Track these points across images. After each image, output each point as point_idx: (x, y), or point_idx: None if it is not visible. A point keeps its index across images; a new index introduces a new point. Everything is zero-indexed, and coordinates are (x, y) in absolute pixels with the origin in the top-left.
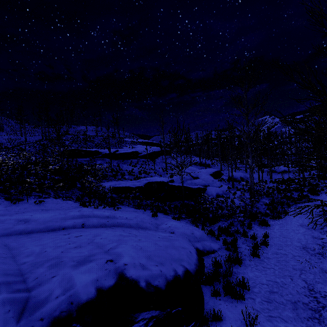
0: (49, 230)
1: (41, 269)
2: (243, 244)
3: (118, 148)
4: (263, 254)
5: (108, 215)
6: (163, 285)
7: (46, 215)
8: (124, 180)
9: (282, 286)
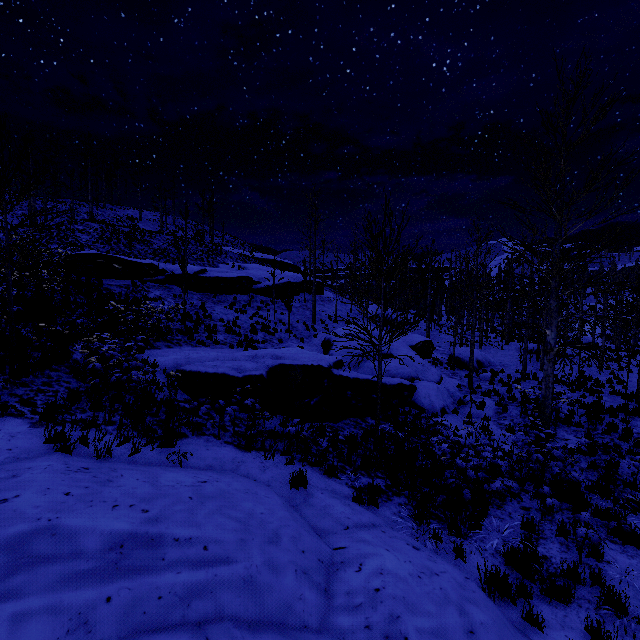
0: None
1: None
2: None
3: (206, 265)
4: None
5: (122, 539)
6: None
7: None
8: (213, 345)
9: None
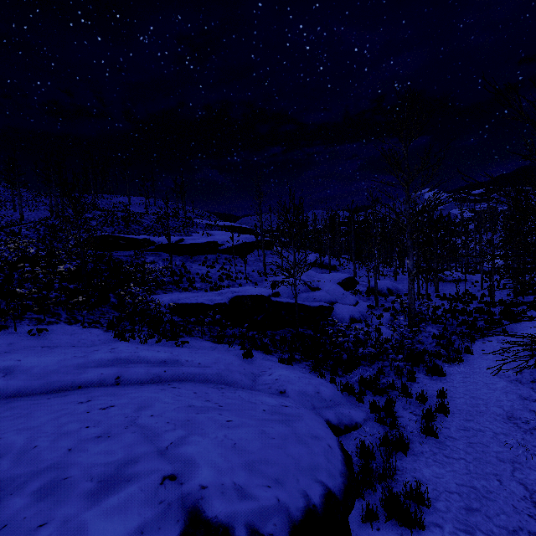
0: (51, 390)
1: (18, 500)
2: (405, 410)
3: (183, 235)
4: (443, 431)
5: (165, 359)
6: (283, 534)
7: (48, 359)
8: (193, 290)
9: (487, 497)
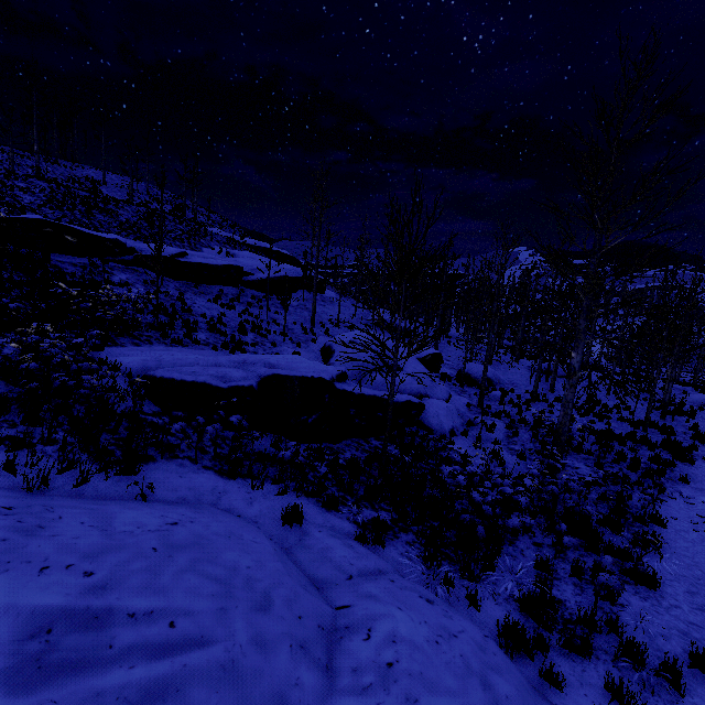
0: None
1: None
2: None
3: (187, 248)
4: None
5: (50, 621)
6: None
7: None
8: (193, 345)
9: None
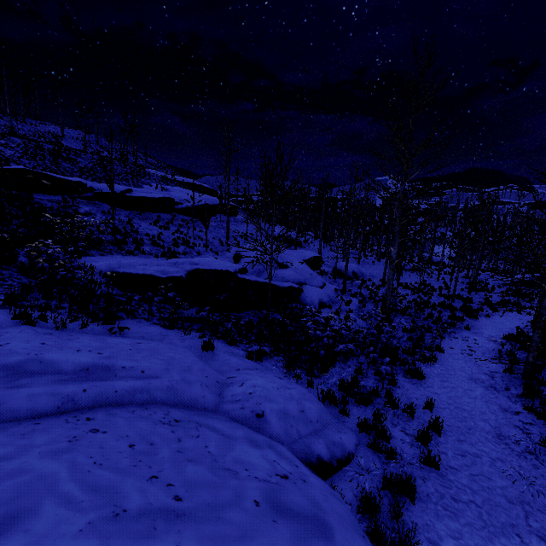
0: None
1: None
2: (394, 427)
3: (132, 185)
4: (441, 457)
5: (87, 366)
6: None
7: None
8: (141, 254)
9: None
